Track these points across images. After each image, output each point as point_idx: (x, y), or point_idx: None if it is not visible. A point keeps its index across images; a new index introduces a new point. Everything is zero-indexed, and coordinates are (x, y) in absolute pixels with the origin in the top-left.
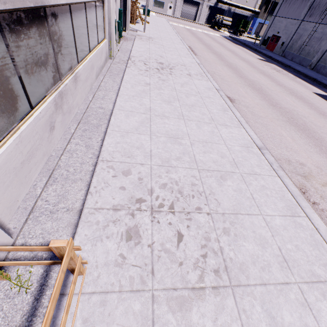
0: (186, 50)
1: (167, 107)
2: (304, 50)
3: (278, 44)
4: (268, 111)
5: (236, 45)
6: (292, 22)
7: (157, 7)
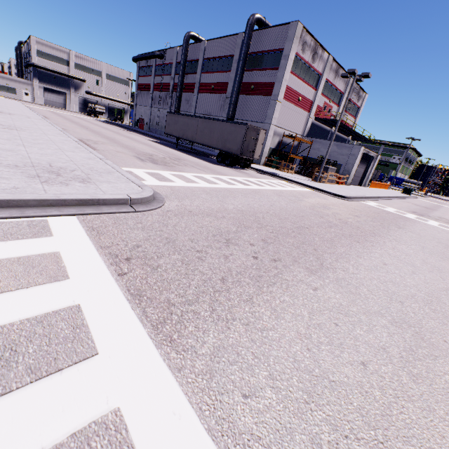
0: (34, 114)
1: (1, 118)
2: (160, 126)
3: (145, 124)
4: (91, 134)
5: (107, 124)
6: (147, 109)
7: (7, 93)
